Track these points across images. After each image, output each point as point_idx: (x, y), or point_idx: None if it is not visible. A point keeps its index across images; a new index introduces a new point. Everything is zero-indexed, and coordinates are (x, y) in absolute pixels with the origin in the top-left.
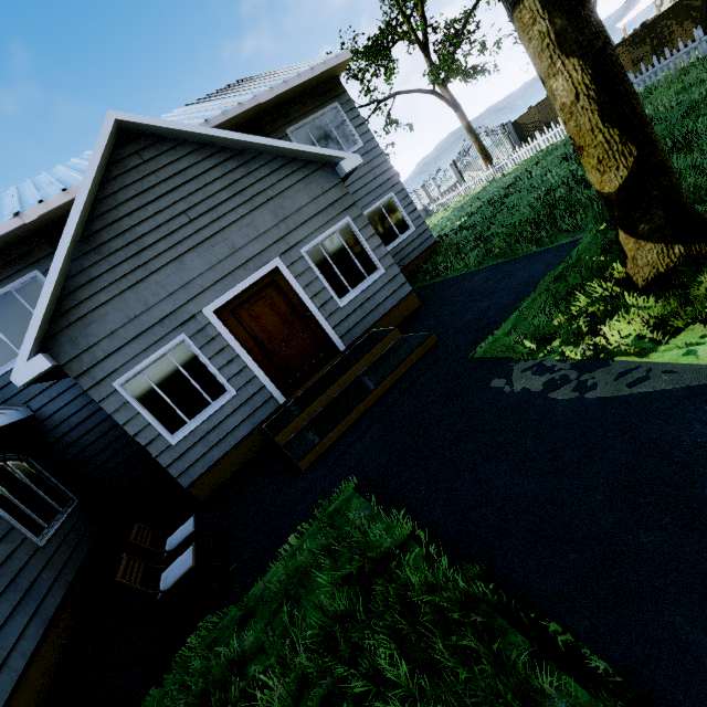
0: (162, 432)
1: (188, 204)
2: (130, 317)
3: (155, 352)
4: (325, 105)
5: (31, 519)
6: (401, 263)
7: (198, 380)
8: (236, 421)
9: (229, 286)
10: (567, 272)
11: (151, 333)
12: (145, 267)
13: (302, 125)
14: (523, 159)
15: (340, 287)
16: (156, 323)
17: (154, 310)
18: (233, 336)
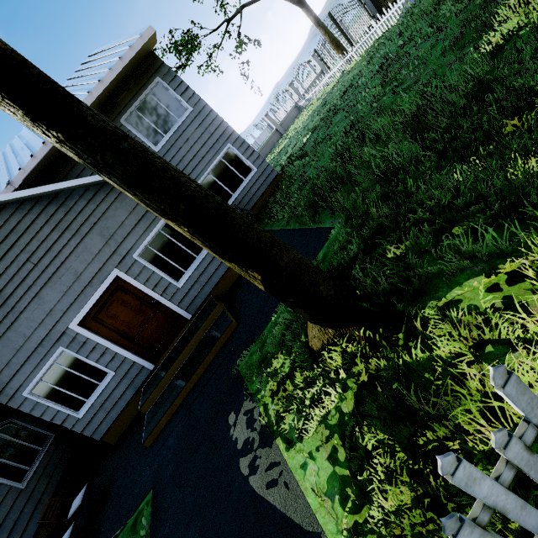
0: (70, 413)
1: (28, 253)
2: (17, 348)
3: (44, 366)
4: (148, 84)
5: (16, 468)
6: (250, 202)
7: (84, 372)
8: (122, 390)
9: (83, 303)
10: None
11: (37, 353)
12: (14, 311)
13: (132, 110)
14: (365, 48)
15: (176, 272)
16: (37, 346)
17: (32, 338)
18: (100, 335)
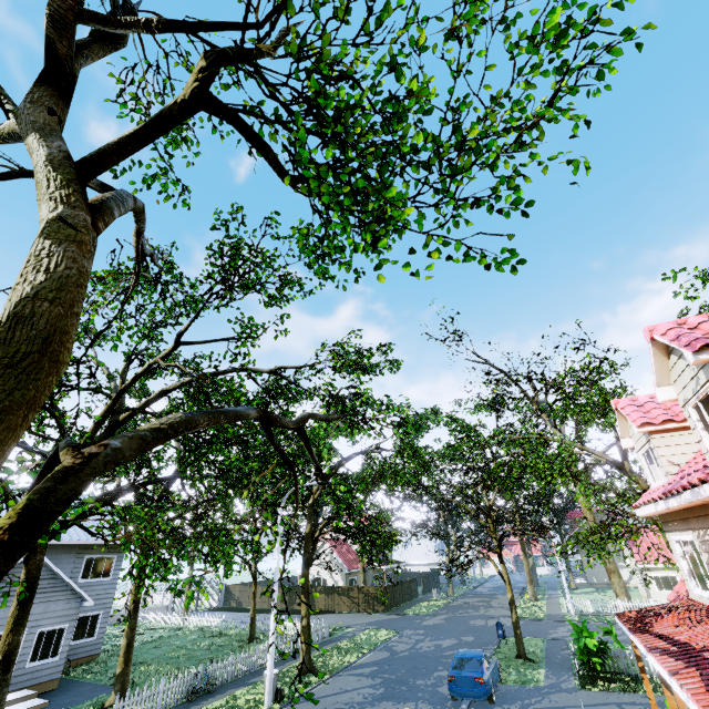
0: None
1: None
2: None
3: None
4: (112, 553)
5: None
6: (72, 656)
7: None
8: None
9: (0, 630)
10: (105, 697)
11: None
12: None
13: (95, 556)
14: (195, 623)
15: (35, 656)
16: None
17: None
18: None
